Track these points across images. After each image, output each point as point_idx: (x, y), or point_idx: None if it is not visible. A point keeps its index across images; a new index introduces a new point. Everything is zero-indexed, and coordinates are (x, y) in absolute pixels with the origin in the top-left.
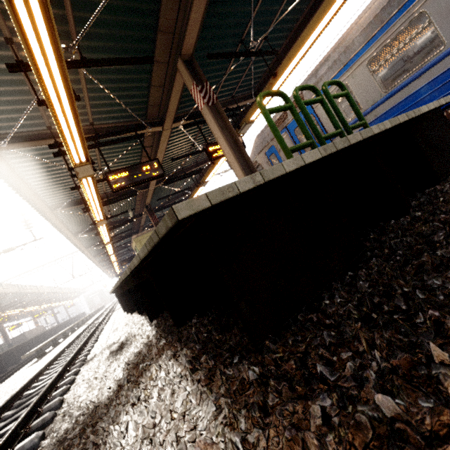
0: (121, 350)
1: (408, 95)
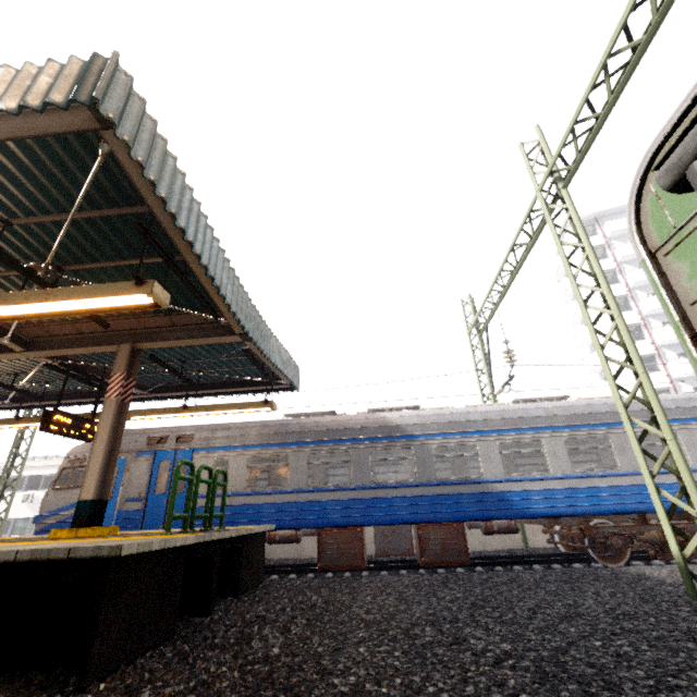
0: None
1: (257, 503)
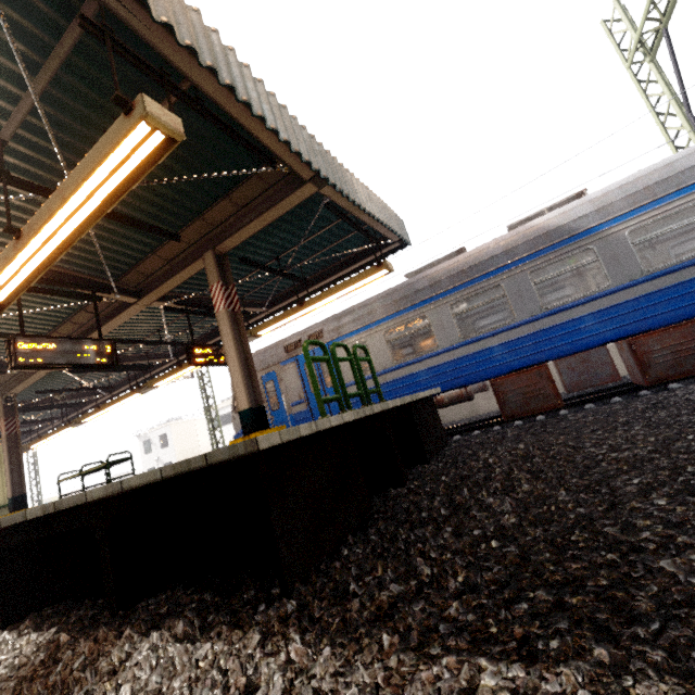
0: None
1: (411, 374)
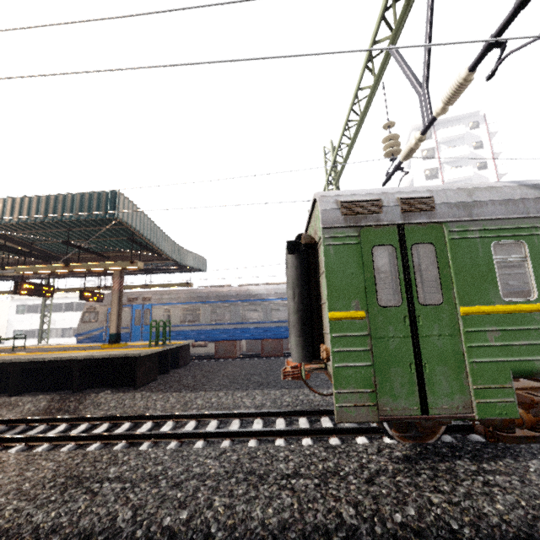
0: None
1: (186, 330)
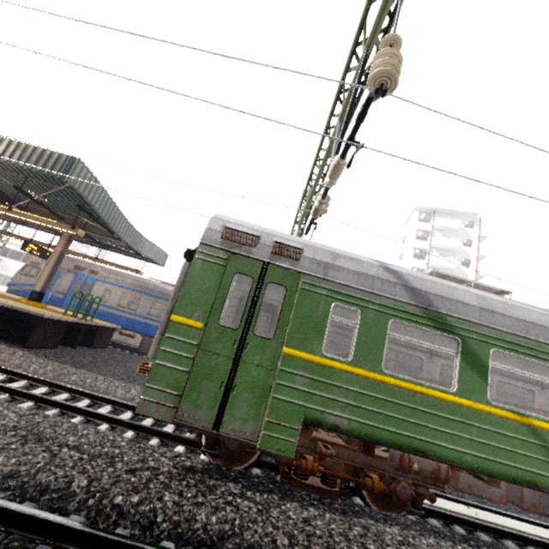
0: None
1: (119, 315)
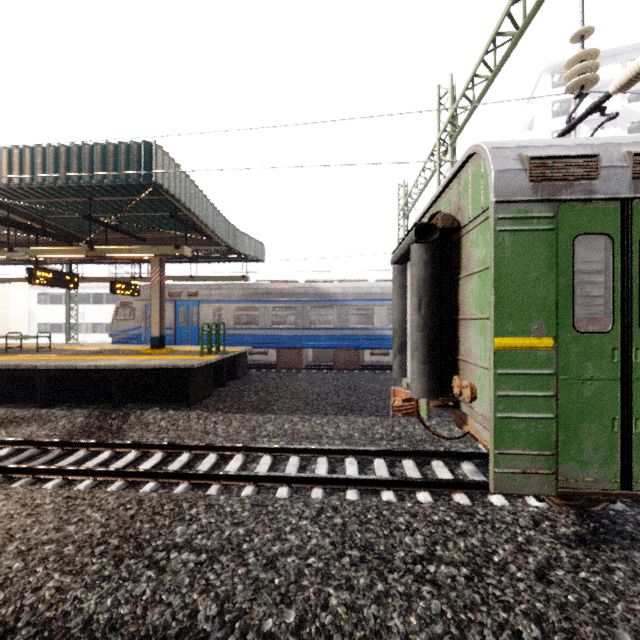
0: (16, 422)
1: (241, 334)
